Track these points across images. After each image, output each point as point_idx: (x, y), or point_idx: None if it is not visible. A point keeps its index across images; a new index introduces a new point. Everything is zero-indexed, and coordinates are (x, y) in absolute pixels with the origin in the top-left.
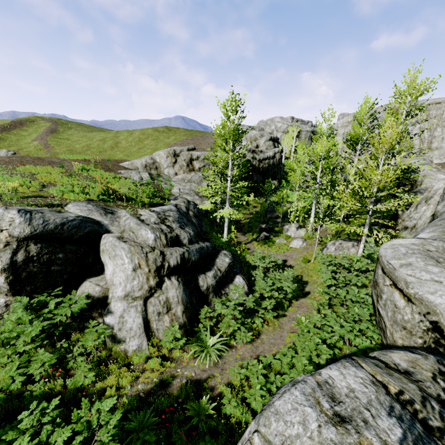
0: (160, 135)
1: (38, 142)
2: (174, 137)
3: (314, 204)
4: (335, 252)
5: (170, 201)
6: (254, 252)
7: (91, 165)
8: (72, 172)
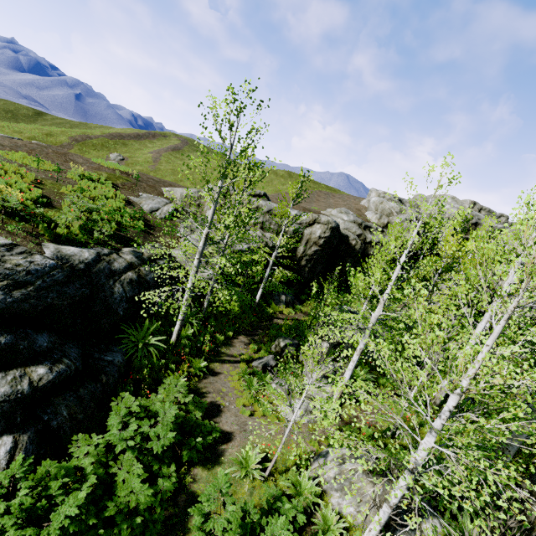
0: (275, 179)
1: (152, 155)
2: (290, 185)
3: (359, 348)
4: (330, 486)
5: (129, 247)
6: (213, 384)
7: (104, 175)
8: (66, 174)
